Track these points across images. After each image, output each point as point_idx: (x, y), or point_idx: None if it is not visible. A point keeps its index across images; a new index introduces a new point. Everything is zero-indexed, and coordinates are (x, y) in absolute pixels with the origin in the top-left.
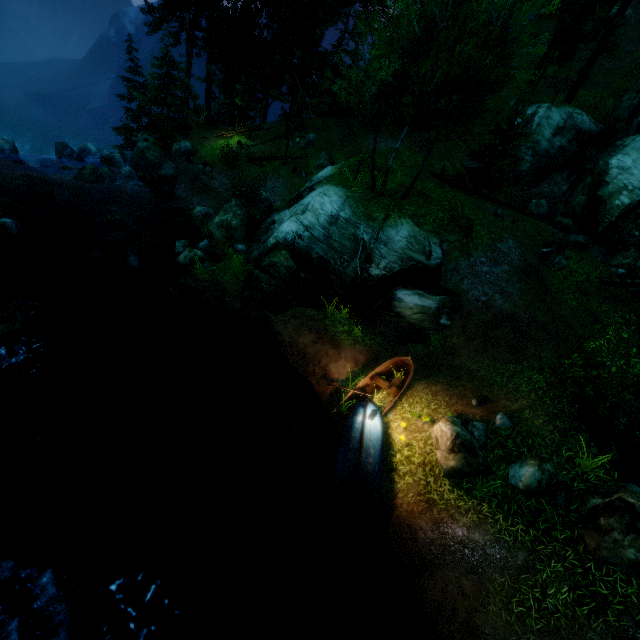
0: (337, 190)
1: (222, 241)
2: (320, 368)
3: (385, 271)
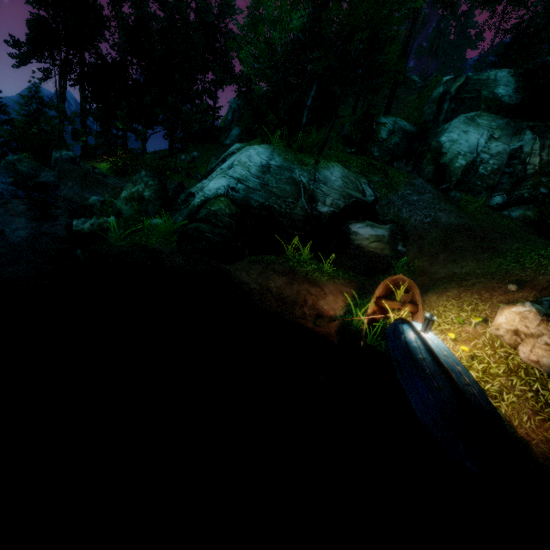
0: (260, 146)
1: (133, 216)
2: (309, 308)
3: (332, 208)
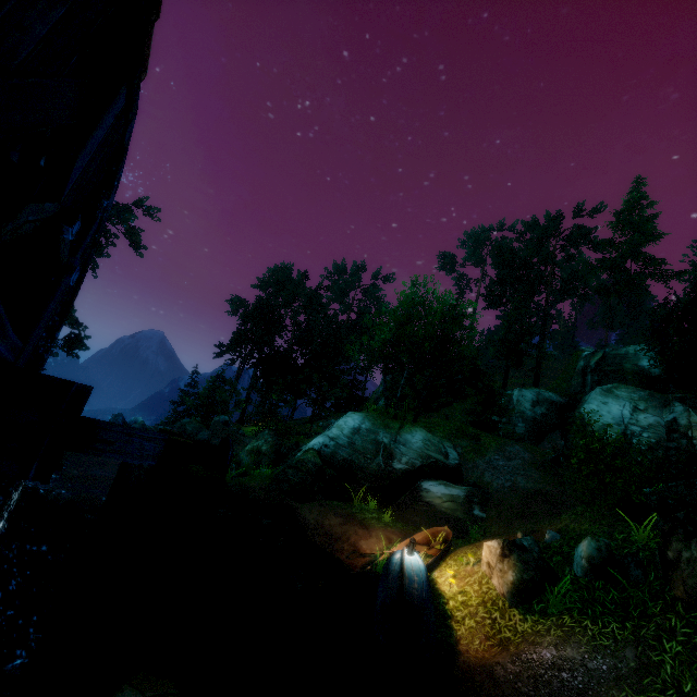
0: (358, 413)
1: (249, 465)
2: (349, 544)
3: (407, 465)
